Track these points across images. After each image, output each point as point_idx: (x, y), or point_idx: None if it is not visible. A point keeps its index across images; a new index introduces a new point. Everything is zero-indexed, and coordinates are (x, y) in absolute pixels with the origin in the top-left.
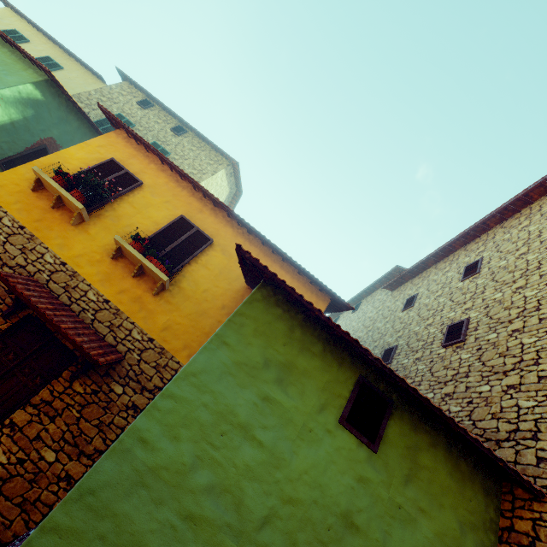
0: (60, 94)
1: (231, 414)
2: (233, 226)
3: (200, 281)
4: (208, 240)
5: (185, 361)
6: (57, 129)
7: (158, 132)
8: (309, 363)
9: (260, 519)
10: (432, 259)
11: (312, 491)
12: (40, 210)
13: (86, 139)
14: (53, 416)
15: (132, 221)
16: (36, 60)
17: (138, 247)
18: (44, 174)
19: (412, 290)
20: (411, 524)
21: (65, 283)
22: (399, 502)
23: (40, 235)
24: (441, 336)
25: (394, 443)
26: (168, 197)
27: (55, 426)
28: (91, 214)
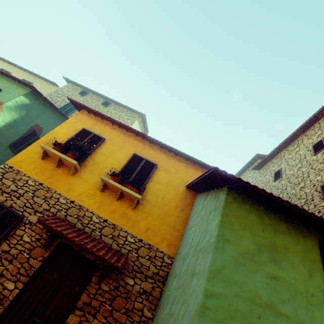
0: (39, 98)
1: (256, 297)
2: (165, 153)
3: (157, 193)
4: (154, 165)
5: (166, 250)
6: (40, 118)
7: (94, 107)
8: (284, 240)
9: None
10: (283, 145)
11: None
12: (49, 170)
13: (56, 120)
14: (94, 313)
15: (105, 164)
16: (23, 81)
17: (116, 180)
18: (48, 147)
19: (275, 167)
20: None
21: (76, 214)
22: None
23: (53, 186)
24: (318, 193)
25: None
26: (122, 144)
27: (97, 321)
28: (80, 165)
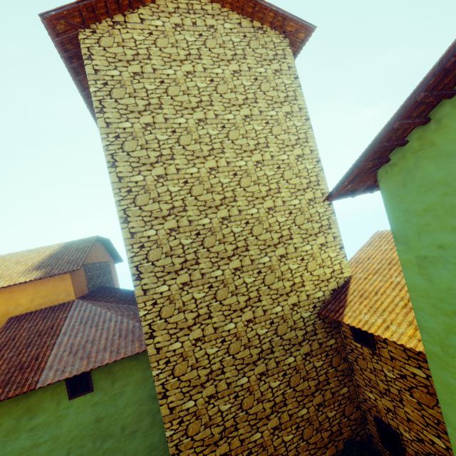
0: None
1: (23, 449)
2: None
3: None
4: None
5: None
6: None
7: None
8: (37, 397)
9: (66, 455)
10: None
11: (78, 429)
12: None
13: None
14: None
15: None
16: None
17: None
18: None
19: None
20: (123, 394)
21: None
22: (114, 393)
23: None
24: None
25: (99, 378)
26: None
27: None
28: None
